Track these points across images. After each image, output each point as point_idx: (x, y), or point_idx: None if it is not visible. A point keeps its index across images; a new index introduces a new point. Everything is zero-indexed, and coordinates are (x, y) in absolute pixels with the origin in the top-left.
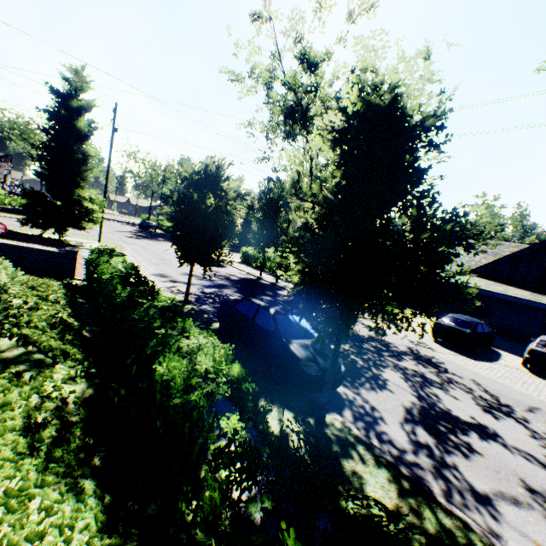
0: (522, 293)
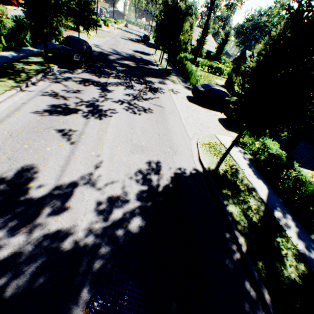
0: None
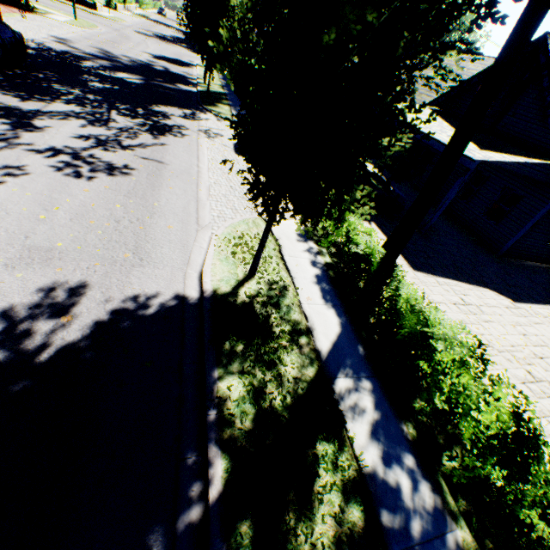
0: (432, 123)
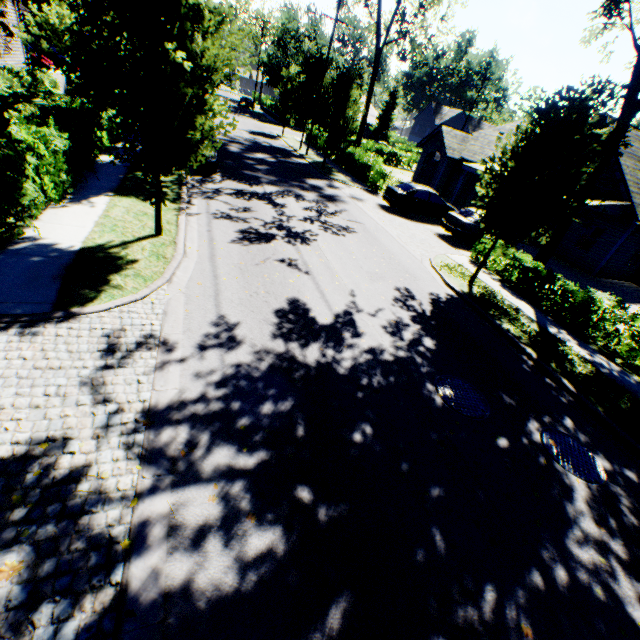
0: None
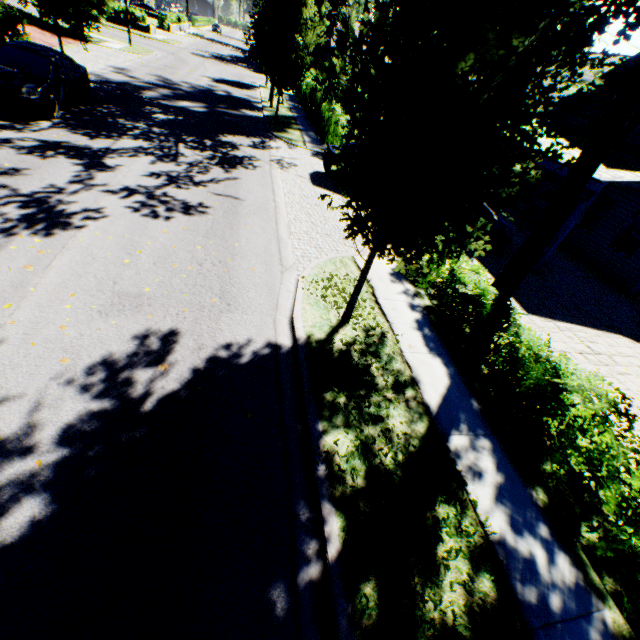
0: (544, 140)
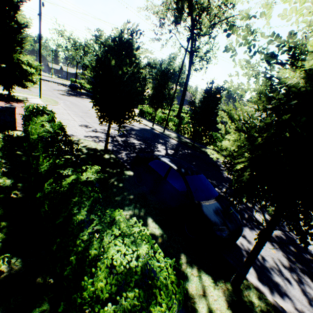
0: None
